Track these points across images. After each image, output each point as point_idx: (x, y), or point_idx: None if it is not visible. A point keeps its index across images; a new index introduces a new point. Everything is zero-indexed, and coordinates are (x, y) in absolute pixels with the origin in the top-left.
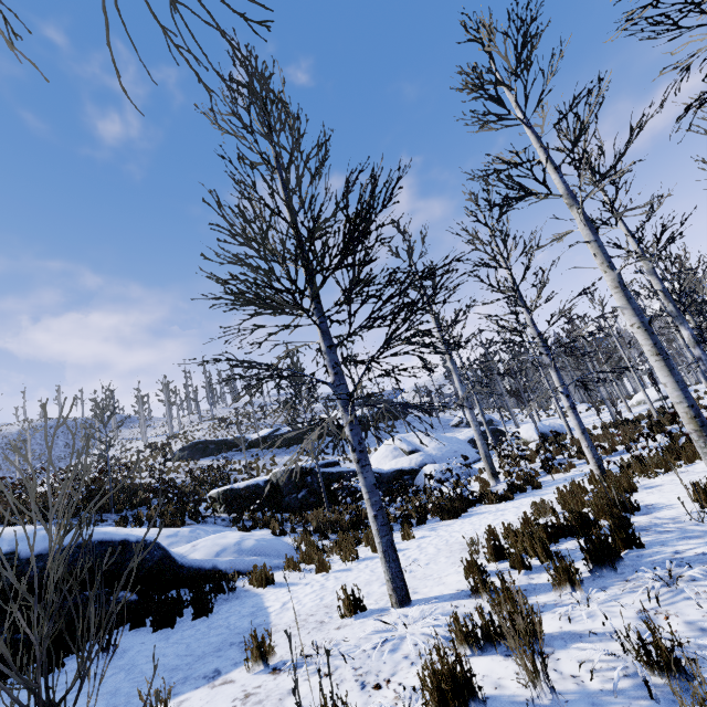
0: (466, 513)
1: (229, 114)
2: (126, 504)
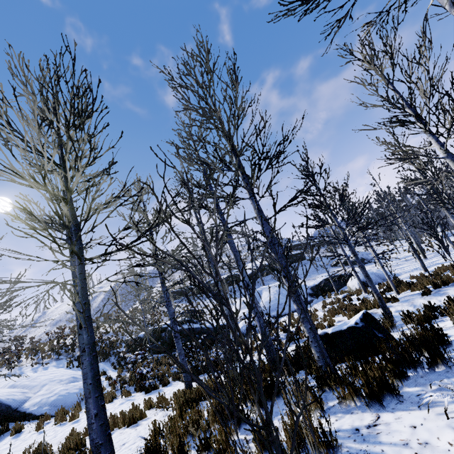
0: (165, 387)
1: None
2: None
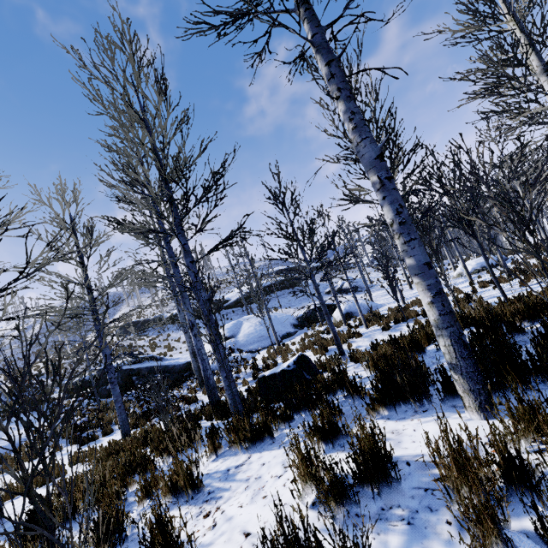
0: (106, 436)
1: None
2: None
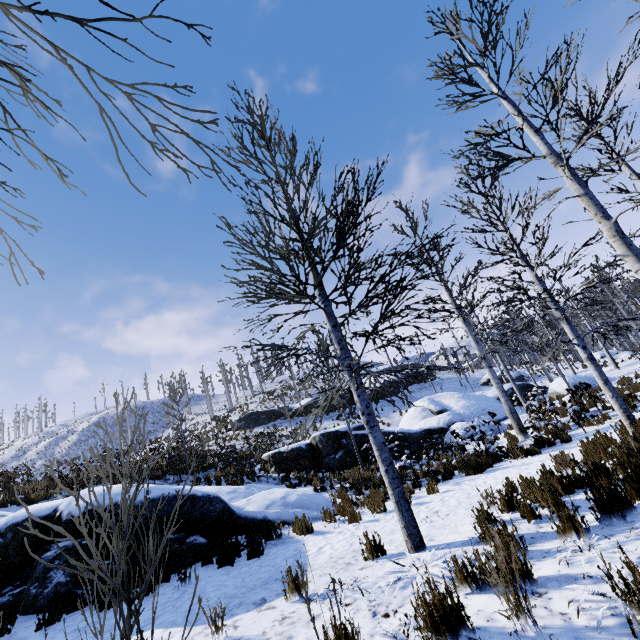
0: (492, 468)
1: (238, 147)
2: (198, 467)
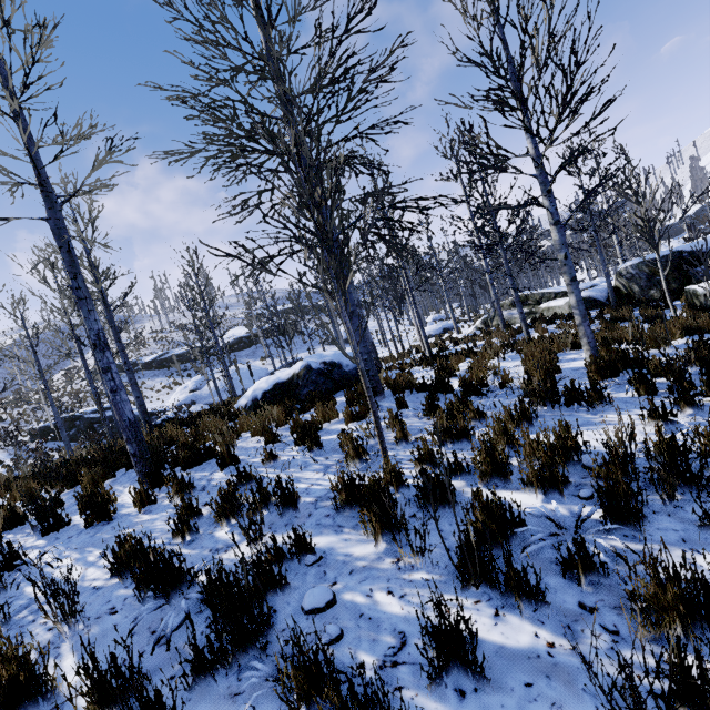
0: None
1: None
2: None
